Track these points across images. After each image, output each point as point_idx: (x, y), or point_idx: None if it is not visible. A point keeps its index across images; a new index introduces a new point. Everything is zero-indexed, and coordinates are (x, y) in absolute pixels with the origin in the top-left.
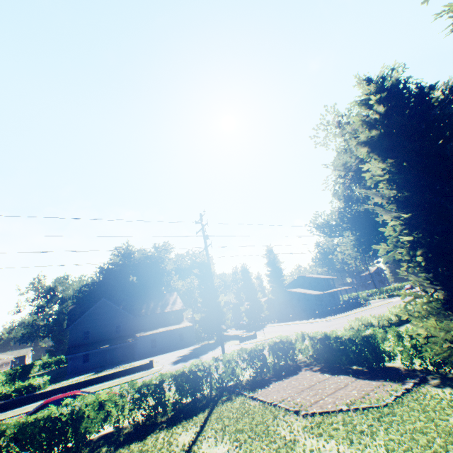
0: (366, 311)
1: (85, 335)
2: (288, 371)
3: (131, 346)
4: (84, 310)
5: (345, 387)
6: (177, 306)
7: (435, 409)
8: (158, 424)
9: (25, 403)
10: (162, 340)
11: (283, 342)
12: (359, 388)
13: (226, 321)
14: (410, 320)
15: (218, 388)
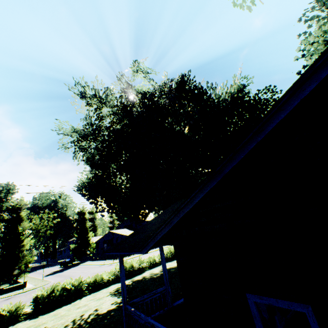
0: (151, 253)
1: None
2: None
3: None
4: None
5: None
6: None
7: None
8: None
9: None
10: None
11: None
12: None
13: (22, 266)
14: (127, 278)
15: None
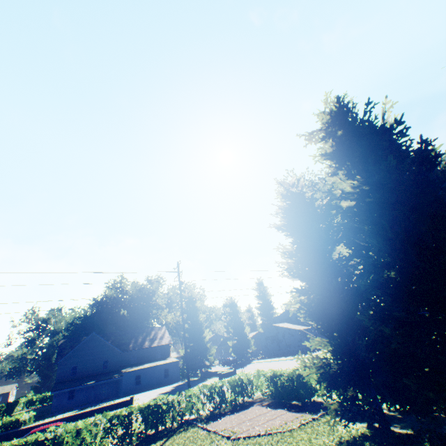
0: None
1: (72, 371)
2: (243, 406)
3: (116, 382)
4: (74, 344)
5: (275, 418)
6: (164, 340)
7: (319, 432)
8: None
9: (10, 439)
10: (147, 377)
11: (242, 379)
12: (284, 418)
13: (210, 357)
14: None
15: (179, 420)
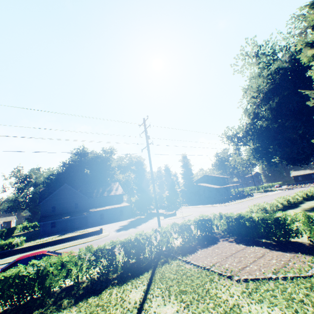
0: (252, 200)
1: (52, 209)
2: (208, 241)
3: (85, 218)
4: (51, 191)
5: (263, 257)
6: (119, 191)
7: None
8: (110, 280)
9: (7, 256)
10: (108, 215)
11: (205, 220)
12: (276, 258)
13: (154, 203)
14: (290, 207)
15: (156, 252)
